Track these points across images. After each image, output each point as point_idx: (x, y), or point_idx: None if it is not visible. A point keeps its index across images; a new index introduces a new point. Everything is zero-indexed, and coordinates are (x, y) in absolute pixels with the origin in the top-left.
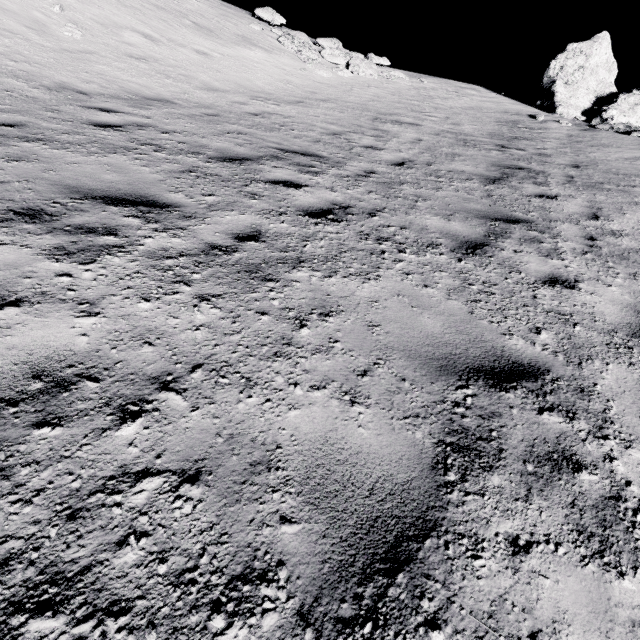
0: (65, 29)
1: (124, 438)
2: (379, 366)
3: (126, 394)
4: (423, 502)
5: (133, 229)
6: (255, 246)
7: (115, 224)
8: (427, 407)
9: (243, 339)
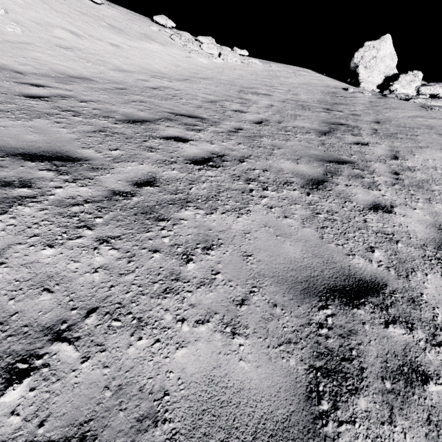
0: (8, 26)
1: (6, 405)
2: (254, 294)
3: (17, 350)
4: (303, 440)
5: (46, 181)
6: (150, 190)
7: (30, 177)
8: (297, 331)
9: (136, 278)
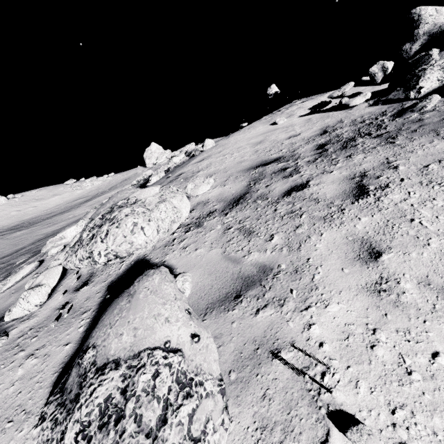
0: None
1: None
2: None
3: None
4: None
5: None
6: None
7: None
8: None
9: None
